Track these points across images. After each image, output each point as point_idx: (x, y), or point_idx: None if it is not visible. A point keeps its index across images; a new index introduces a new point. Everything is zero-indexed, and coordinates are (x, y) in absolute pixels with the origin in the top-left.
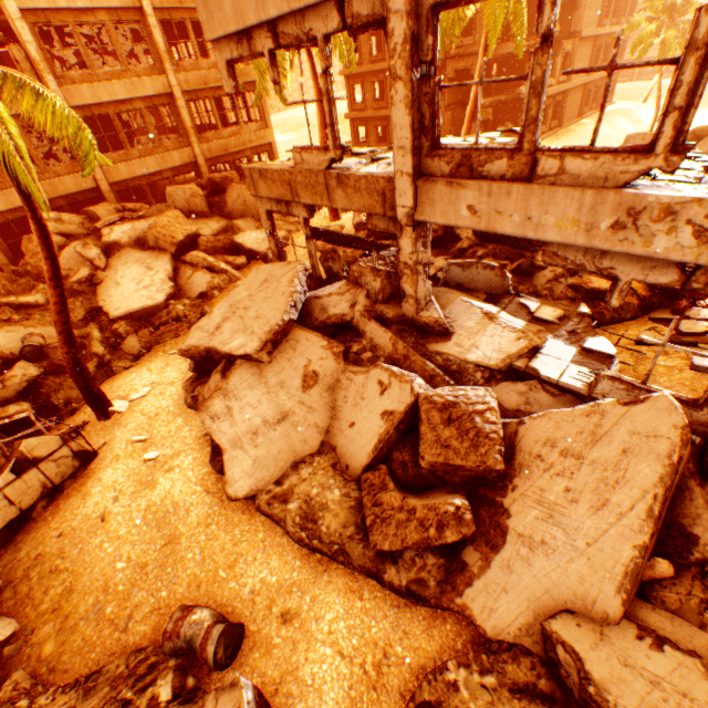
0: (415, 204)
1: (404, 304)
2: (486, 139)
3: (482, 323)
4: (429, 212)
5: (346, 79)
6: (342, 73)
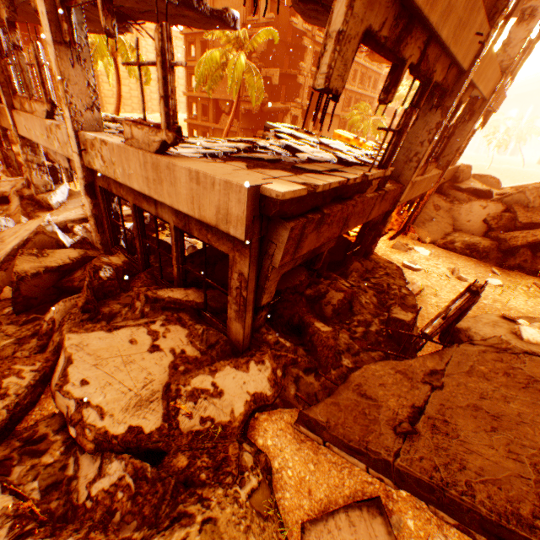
0: (15, 124)
1: (32, 188)
2: (117, 116)
3: (77, 207)
4: (20, 129)
5: (187, 98)
6: (185, 94)
